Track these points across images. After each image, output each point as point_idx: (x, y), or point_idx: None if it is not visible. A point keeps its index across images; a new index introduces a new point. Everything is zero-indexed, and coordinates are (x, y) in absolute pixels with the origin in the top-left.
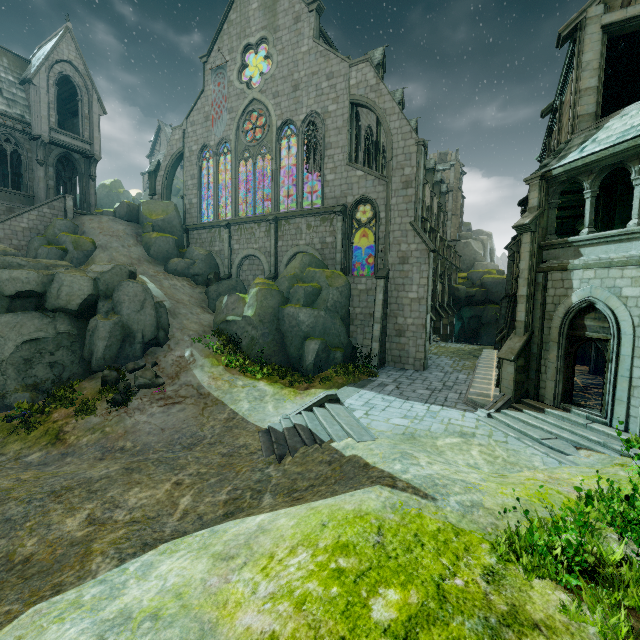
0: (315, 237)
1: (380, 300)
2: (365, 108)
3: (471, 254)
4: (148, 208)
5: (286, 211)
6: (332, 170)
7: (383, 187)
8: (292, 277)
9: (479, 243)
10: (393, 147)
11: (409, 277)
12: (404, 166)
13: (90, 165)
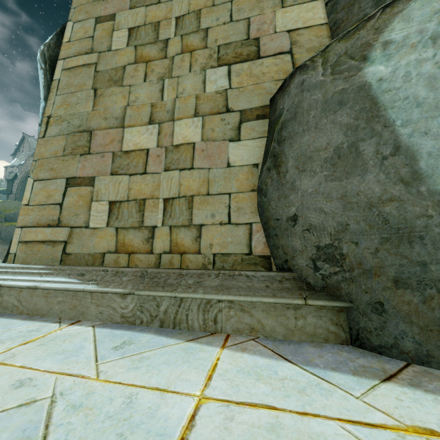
0: None
1: None
2: None
3: None
4: (3, 205)
5: None
6: None
7: None
8: None
9: None
10: None
11: None
12: None
13: None
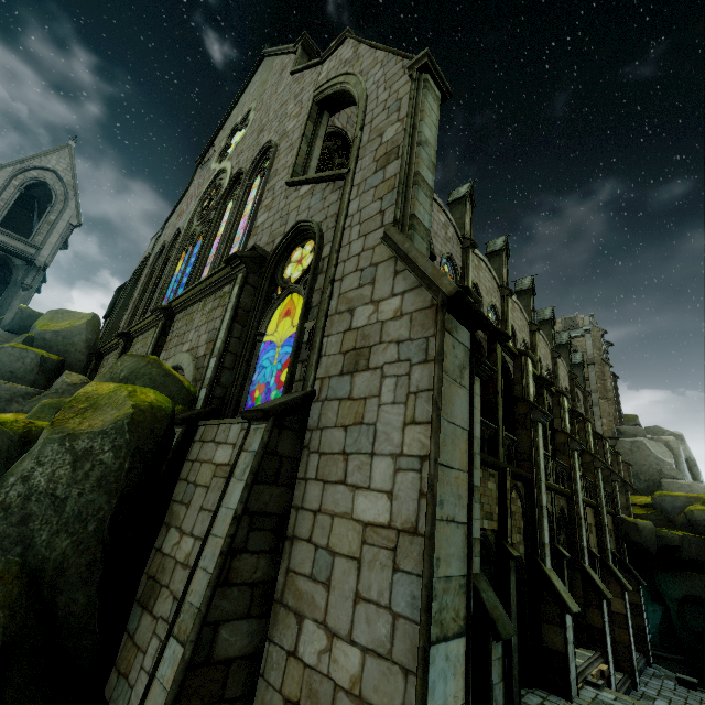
0: (203, 332)
1: (228, 512)
2: (342, 106)
3: (650, 463)
4: (52, 318)
5: (183, 292)
6: (267, 206)
7: (339, 192)
8: (49, 405)
9: (661, 445)
10: (367, 111)
11: (366, 420)
12: (384, 128)
13: (29, 272)
